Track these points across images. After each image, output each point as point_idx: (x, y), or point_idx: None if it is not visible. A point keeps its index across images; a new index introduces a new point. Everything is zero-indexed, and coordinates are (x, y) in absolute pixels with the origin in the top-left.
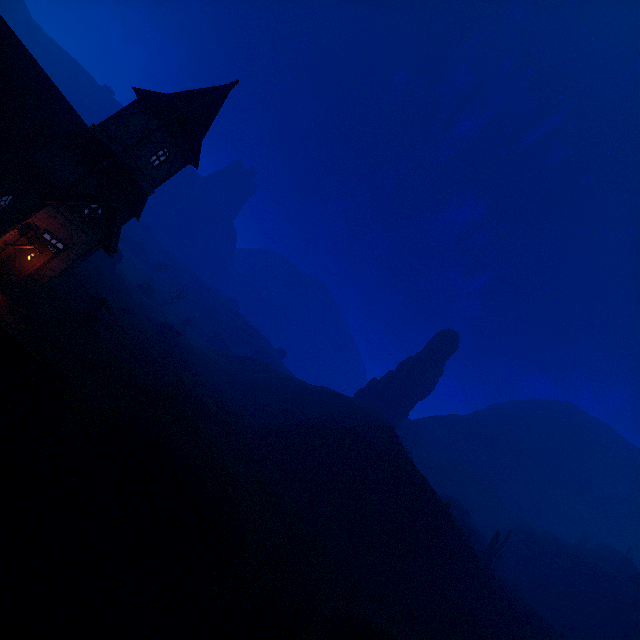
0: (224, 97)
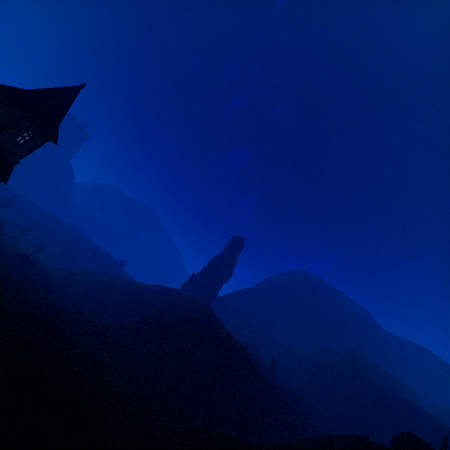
0: (76, 94)
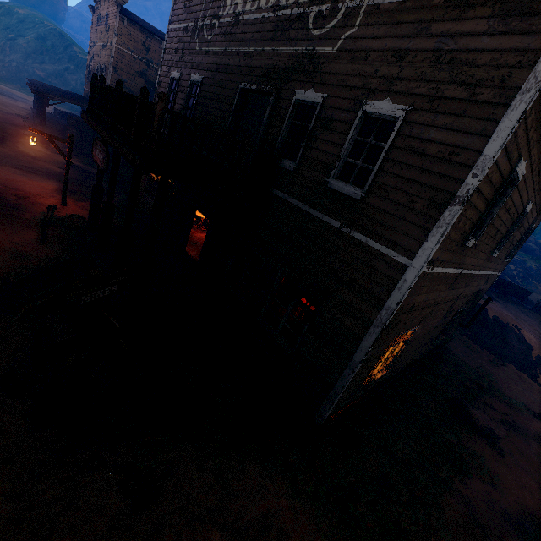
0: None
